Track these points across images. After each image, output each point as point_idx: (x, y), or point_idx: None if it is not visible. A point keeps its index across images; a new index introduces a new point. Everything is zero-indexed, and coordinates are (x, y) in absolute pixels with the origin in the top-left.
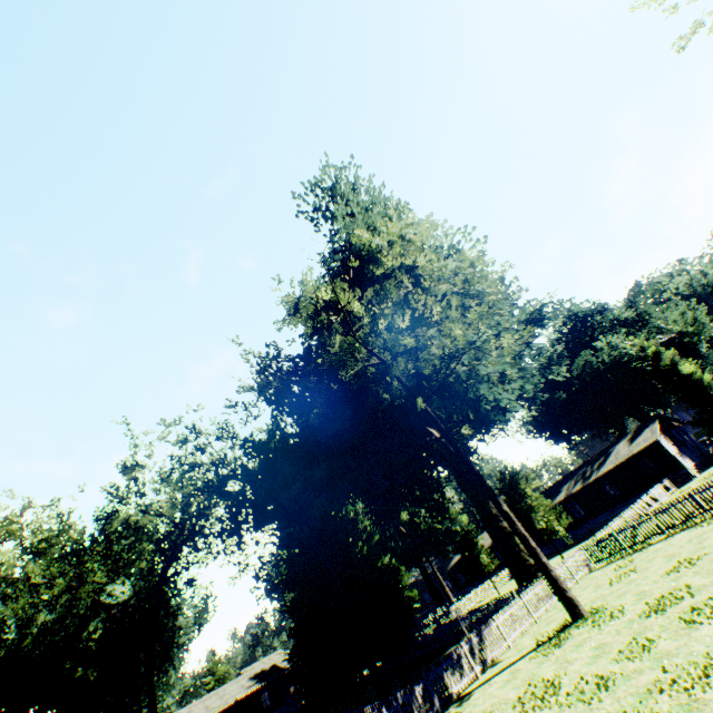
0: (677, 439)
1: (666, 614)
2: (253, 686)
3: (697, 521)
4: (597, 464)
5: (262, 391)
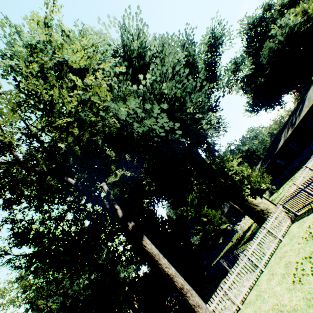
0: None
1: None
2: None
3: None
4: (298, 111)
5: None
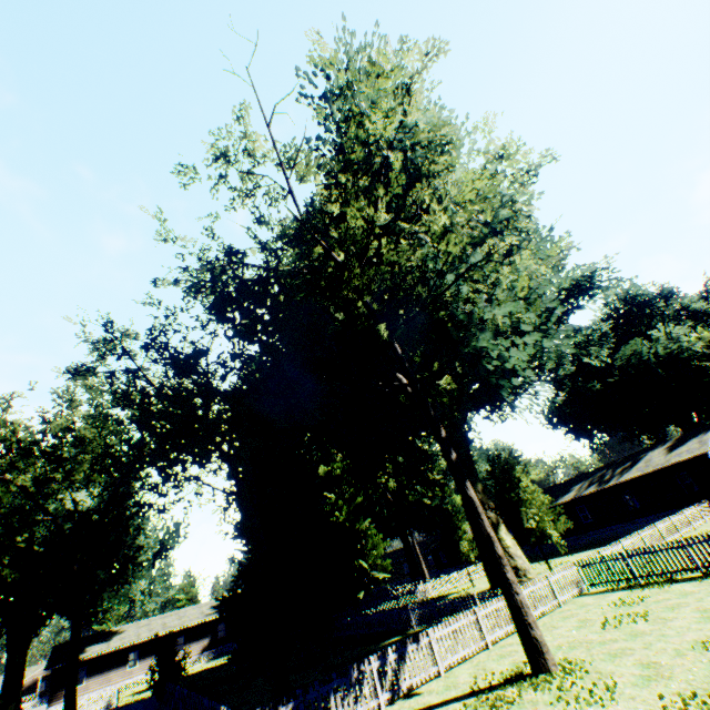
0: None
1: None
2: (211, 615)
3: None
4: (621, 468)
5: (191, 291)
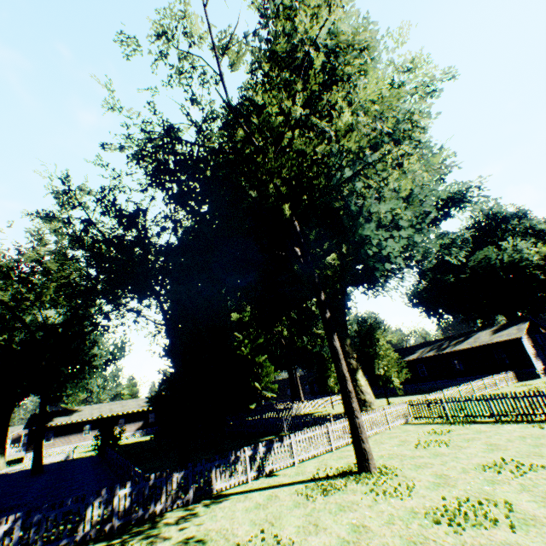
0: (538, 343)
1: (464, 538)
2: (145, 407)
3: (537, 420)
4: (456, 341)
5: (134, 158)
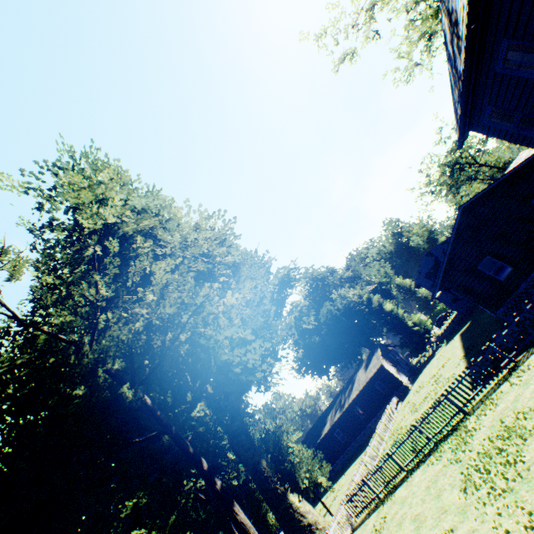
0: (394, 360)
1: None
2: None
3: (427, 453)
4: (348, 391)
5: None
